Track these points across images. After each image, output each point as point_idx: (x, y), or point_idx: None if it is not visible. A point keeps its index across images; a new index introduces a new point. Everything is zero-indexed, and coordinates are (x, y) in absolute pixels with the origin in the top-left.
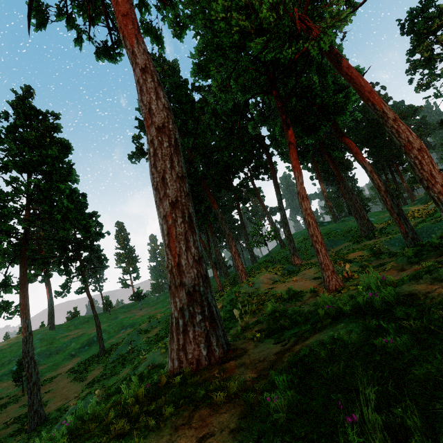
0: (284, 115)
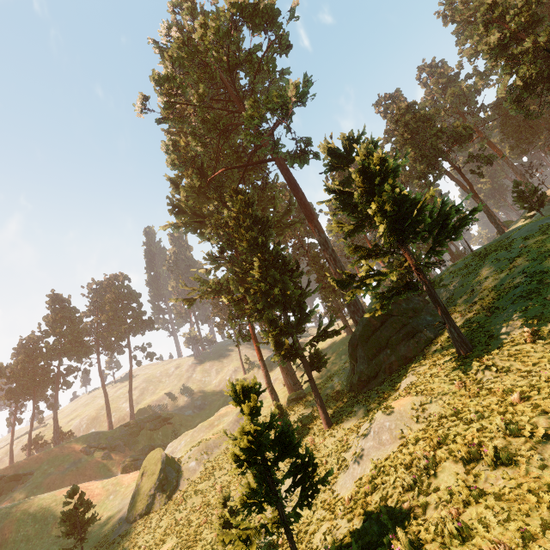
0: (549, 149)
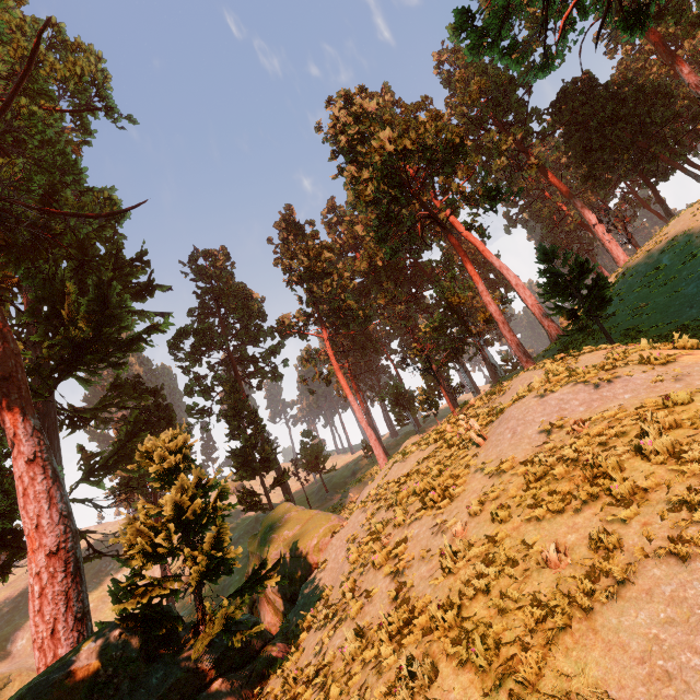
0: (644, 178)
